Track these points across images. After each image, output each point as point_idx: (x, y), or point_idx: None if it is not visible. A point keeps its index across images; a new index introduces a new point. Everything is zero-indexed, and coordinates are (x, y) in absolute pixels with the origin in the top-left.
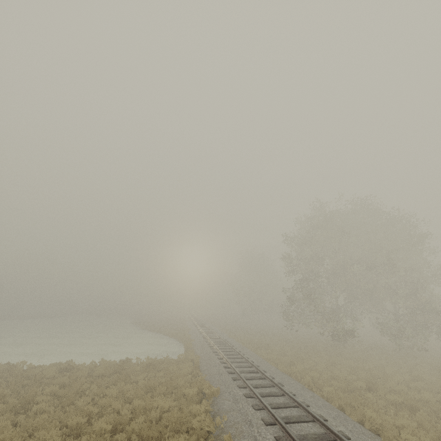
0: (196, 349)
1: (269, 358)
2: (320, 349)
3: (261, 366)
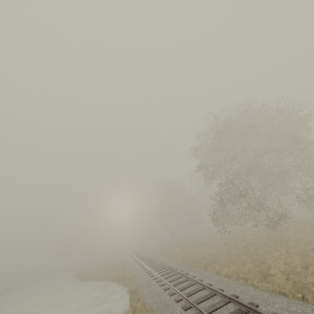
0: (142, 291)
1: (230, 273)
2: (262, 241)
3: (237, 293)
